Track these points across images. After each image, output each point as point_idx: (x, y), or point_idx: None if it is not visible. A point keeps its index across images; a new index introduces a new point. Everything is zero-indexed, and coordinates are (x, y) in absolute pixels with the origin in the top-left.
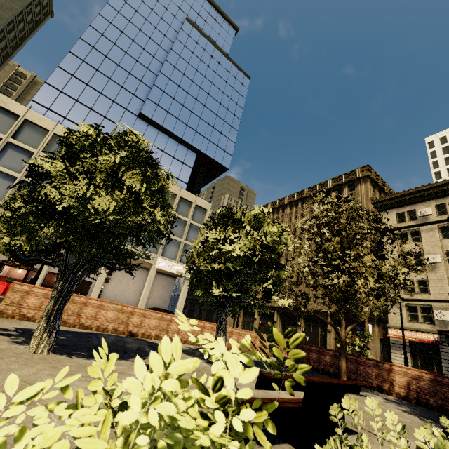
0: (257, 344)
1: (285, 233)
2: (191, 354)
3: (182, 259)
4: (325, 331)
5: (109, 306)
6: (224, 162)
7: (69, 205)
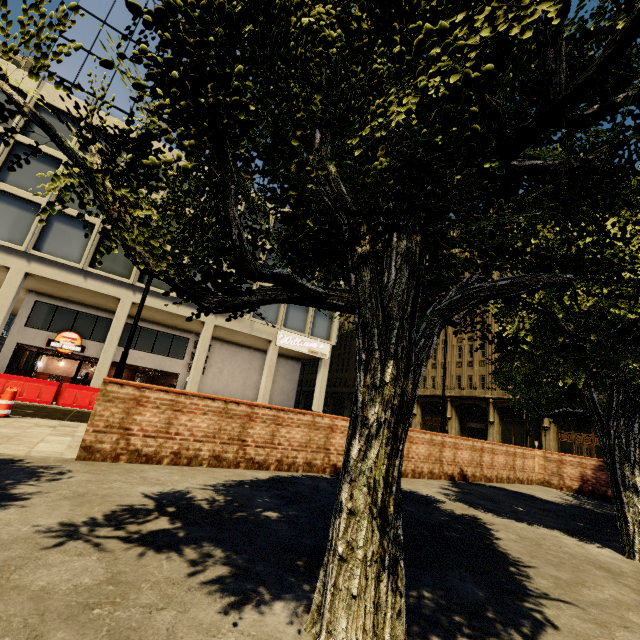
0: (517, 465)
1: None
2: (499, 512)
3: (314, 331)
4: (546, 430)
5: (291, 419)
6: None
7: None
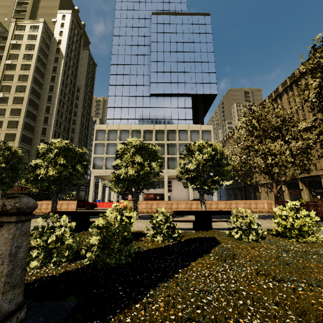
0: (252, 207)
1: (218, 147)
2: None
3: None
4: None
5: (161, 203)
6: (212, 91)
7: (126, 173)
